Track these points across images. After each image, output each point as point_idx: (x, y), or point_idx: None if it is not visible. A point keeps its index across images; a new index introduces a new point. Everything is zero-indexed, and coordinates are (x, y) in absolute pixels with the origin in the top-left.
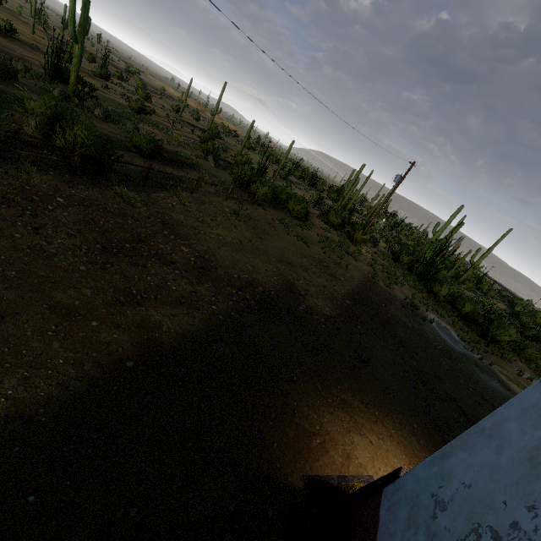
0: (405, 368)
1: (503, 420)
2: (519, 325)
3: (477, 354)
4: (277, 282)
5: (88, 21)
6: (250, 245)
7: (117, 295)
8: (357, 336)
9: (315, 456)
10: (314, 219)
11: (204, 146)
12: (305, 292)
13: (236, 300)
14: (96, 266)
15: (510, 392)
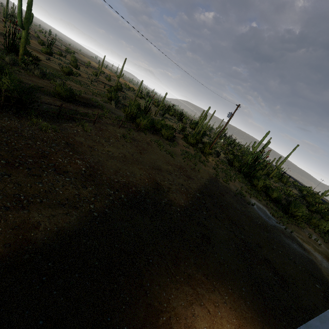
0: (236, 241)
1: None
2: (306, 203)
3: (282, 225)
4: (148, 183)
5: (31, 16)
6: (132, 158)
7: (4, 201)
8: (203, 219)
9: None
10: (179, 140)
11: (109, 95)
12: (168, 189)
13: (112, 199)
14: None
15: (305, 251)
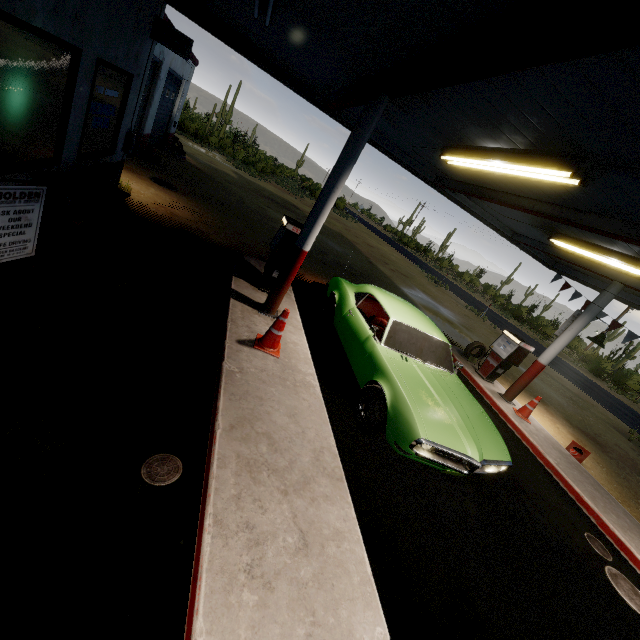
0: None
1: None
2: None
3: None
4: None
5: None
6: None
7: None
8: None
9: None
10: None
11: None
12: None
13: None
14: None
15: None
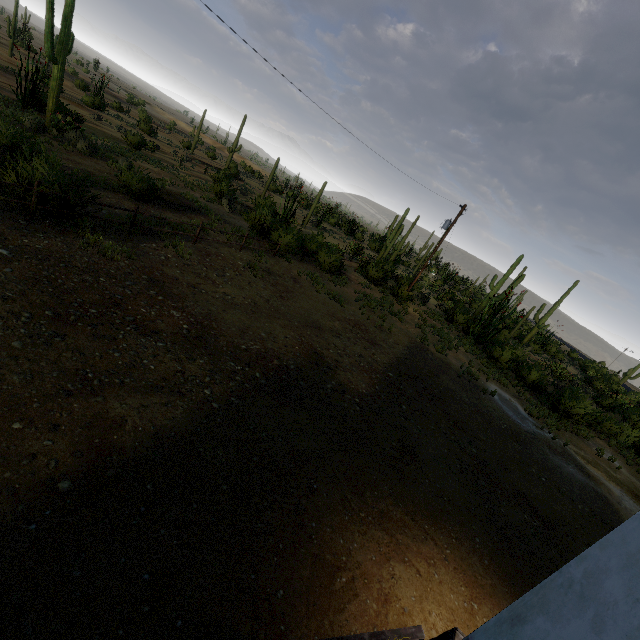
0: (462, 457)
1: (599, 570)
2: (593, 392)
3: (548, 432)
4: (299, 353)
5: (70, 38)
6: (267, 306)
7: (62, 381)
8: (401, 418)
9: (339, 605)
10: (350, 273)
11: (216, 188)
12: (336, 364)
13: (240, 380)
14: (38, 341)
15: (590, 479)
